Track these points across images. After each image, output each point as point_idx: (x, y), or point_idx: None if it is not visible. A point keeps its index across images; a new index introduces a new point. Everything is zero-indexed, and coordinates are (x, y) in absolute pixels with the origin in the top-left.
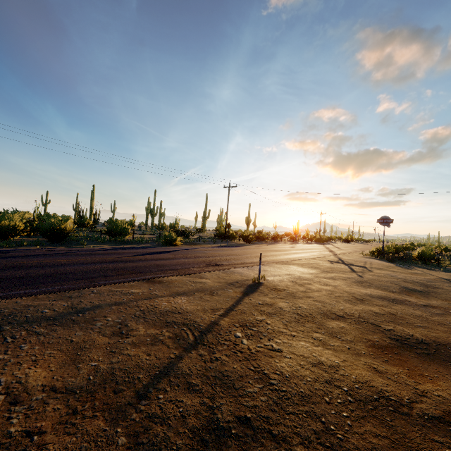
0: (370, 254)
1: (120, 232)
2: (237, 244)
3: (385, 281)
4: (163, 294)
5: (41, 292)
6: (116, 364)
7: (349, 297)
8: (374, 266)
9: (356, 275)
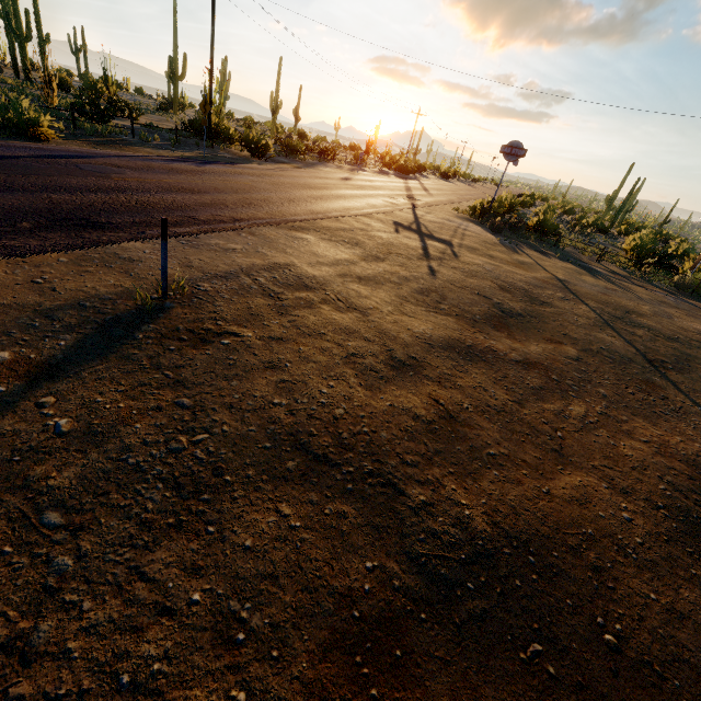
0: (469, 212)
1: None
2: (231, 158)
3: (470, 288)
4: None
5: None
6: None
7: (380, 354)
8: (466, 243)
9: (426, 268)
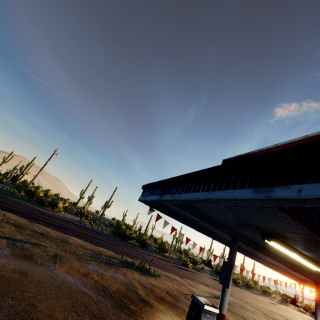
0: None
1: (164, 250)
2: None
3: None
4: (186, 283)
5: (158, 268)
6: (179, 289)
7: None
8: None
9: None
